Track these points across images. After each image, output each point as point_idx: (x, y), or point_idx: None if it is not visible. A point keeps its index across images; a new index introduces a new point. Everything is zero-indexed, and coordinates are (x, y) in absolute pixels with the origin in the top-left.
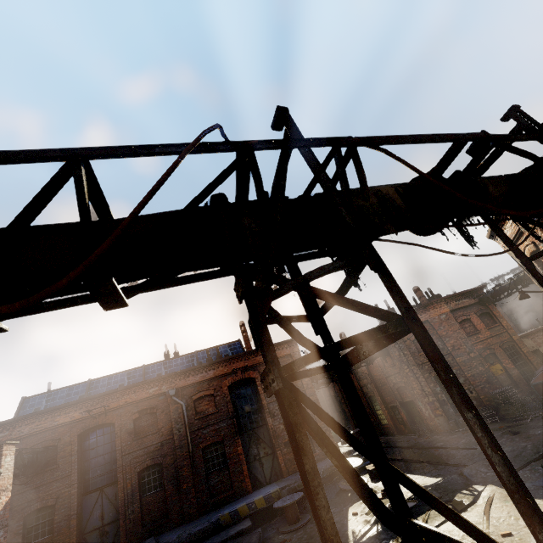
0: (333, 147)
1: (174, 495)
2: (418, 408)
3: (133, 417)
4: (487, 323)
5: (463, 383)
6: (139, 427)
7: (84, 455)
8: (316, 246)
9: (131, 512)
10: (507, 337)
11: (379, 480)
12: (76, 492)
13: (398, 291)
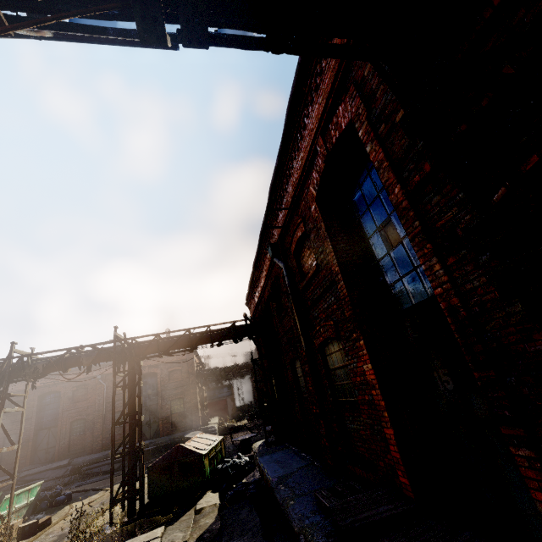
0: (20, 357)
1: (90, 437)
2: None
3: (73, 389)
4: None
5: None
6: (76, 395)
7: (42, 408)
8: (15, 381)
9: (63, 443)
10: None
11: None
12: (34, 428)
13: (2, 404)
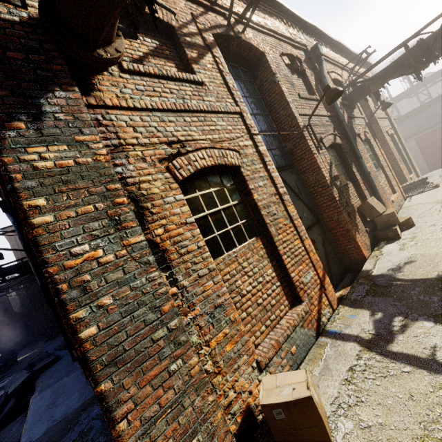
0: None
1: None
2: None
3: None
4: None
5: None
6: None
7: None
8: None
9: None
10: None
11: None
12: None
13: None
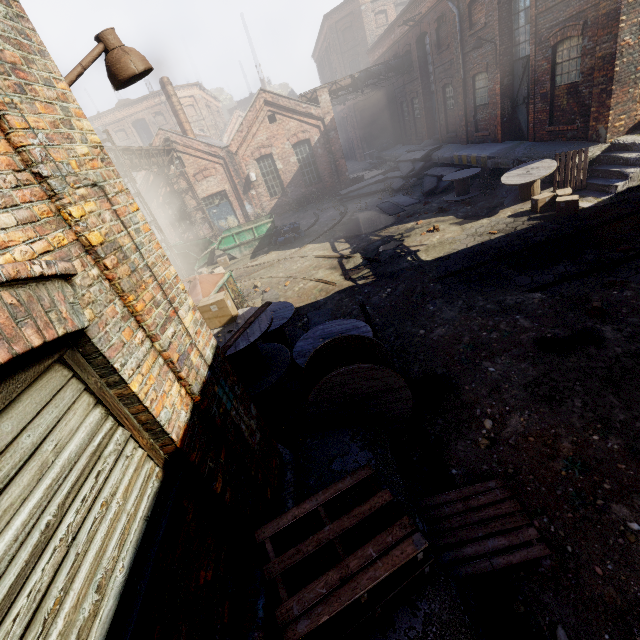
0: None
1: (458, 117)
2: None
3: (434, 27)
4: None
5: None
6: (441, 39)
7: (427, 59)
8: None
9: (441, 120)
10: None
11: (516, 217)
12: (422, 93)
13: None
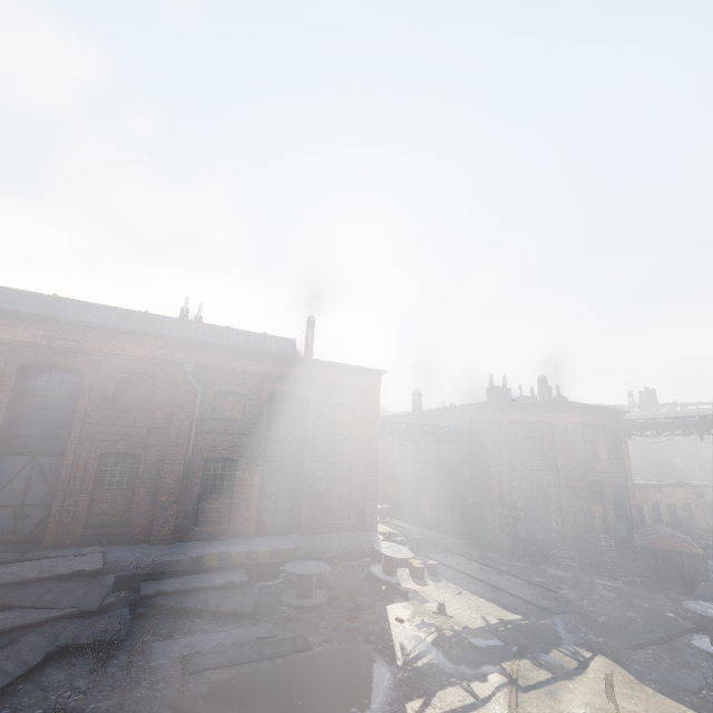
0: None
1: (145, 503)
2: (483, 515)
3: (118, 376)
4: (610, 455)
5: (554, 510)
6: (122, 394)
7: (21, 398)
8: None
9: (73, 503)
10: (623, 480)
11: (425, 584)
12: None
13: None
